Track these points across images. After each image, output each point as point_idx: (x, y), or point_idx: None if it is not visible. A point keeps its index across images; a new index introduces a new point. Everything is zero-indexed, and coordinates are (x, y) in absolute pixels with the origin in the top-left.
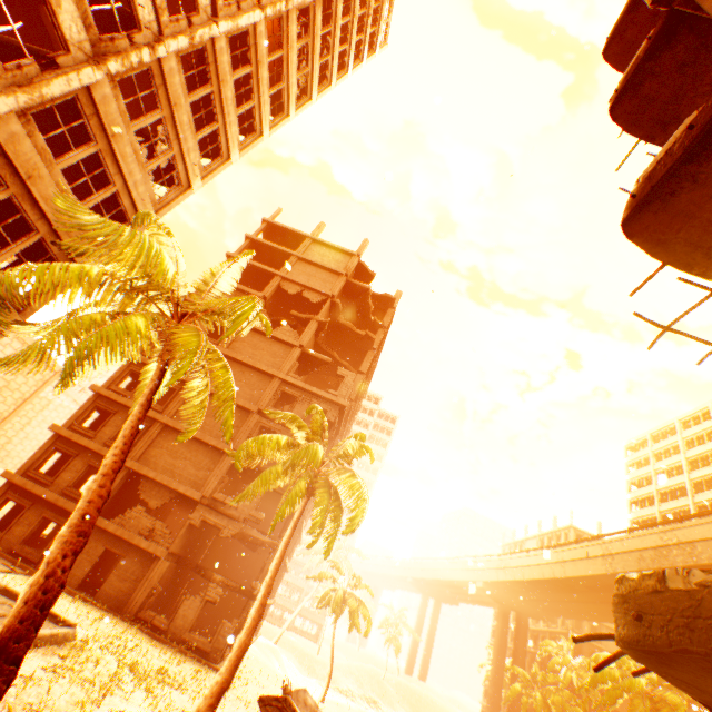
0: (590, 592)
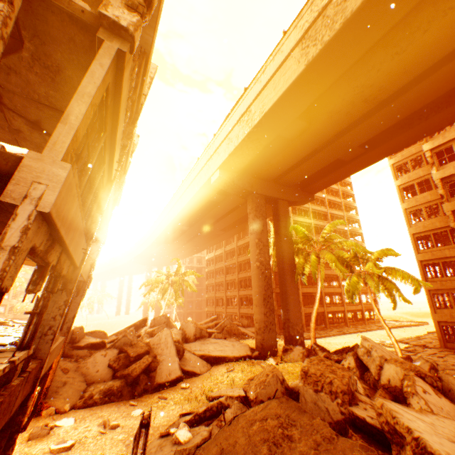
0: (169, 245)
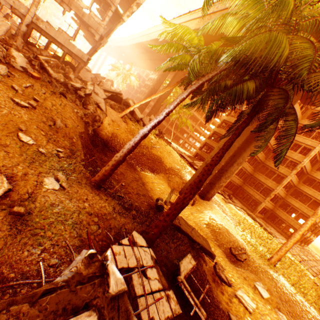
0: (134, 54)
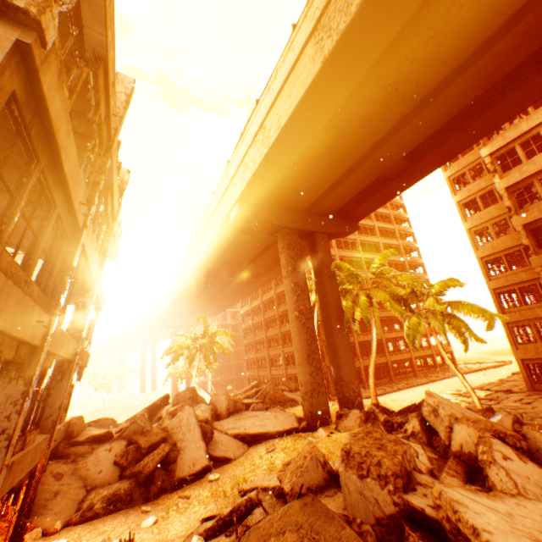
0: (194, 302)
